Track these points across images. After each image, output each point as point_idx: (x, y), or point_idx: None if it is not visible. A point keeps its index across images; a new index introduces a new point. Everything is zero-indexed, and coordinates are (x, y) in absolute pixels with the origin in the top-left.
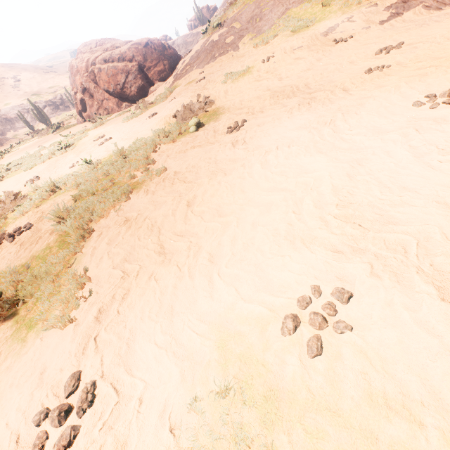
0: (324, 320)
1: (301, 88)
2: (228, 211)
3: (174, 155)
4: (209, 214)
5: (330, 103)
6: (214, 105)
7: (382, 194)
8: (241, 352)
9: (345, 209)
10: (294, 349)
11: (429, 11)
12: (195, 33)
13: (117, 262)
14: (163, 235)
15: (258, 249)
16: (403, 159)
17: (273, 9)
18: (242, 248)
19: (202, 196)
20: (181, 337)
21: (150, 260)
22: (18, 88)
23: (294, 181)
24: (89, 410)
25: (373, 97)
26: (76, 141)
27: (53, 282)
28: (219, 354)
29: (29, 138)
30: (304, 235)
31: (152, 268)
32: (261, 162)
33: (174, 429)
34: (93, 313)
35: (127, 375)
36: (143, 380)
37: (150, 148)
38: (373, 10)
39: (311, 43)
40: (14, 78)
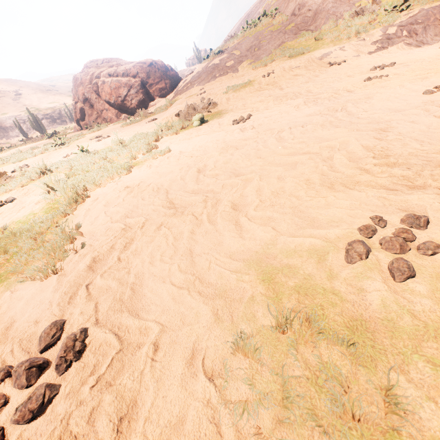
0: (405, 241)
1: (304, 93)
2: (247, 172)
3: (177, 141)
4: (224, 175)
5: (336, 99)
6: (216, 109)
7: (422, 146)
8: (296, 284)
9: (385, 159)
10: (373, 274)
11: (410, 47)
12: (193, 69)
13: (117, 219)
14: (172, 194)
15: (291, 195)
16: (433, 123)
17: (271, 41)
18: (271, 195)
19: (213, 164)
20: (206, 276)
21: (158, 213)
22: (18, 101)
23: (317, 146)
24: (75, 363)
25: (379, 93)
26: (71, 141)
27: (34, 240)
28: (265, 288)
29: (21, 144)
30: (343, 180)
31: (161, 219)
32: (276, 138)
33: (212, 379)
34: (86, 261)
35: (134, 319)
36: (158, 323)
37: (152, 137)
38: (362, 44)
39: (308, 64)
40: (15, 92)
